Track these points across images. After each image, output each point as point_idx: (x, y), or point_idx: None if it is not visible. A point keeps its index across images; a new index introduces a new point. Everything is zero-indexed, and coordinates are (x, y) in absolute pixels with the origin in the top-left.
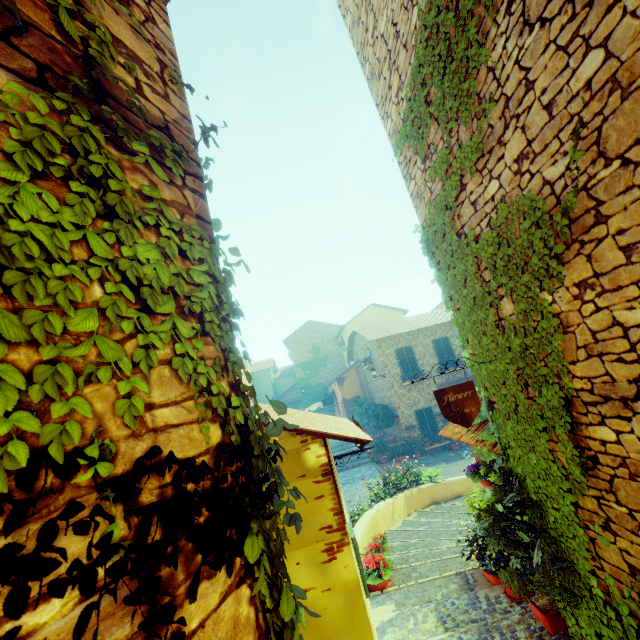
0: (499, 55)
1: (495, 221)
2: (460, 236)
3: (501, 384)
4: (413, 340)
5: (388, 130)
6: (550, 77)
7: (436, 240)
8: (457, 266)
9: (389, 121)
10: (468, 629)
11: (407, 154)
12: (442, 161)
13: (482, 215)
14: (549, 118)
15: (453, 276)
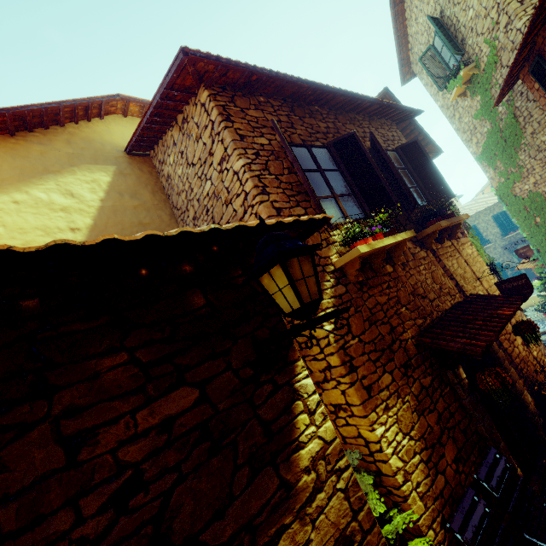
0: (523, 158)
1: (529, 196)
2: (515, 196)
3: (540, 243)
4: (475, 220)
5: (470, 151)
6: (539, 170)
7: (504, 196)
8: (515, 206)
9: (471, 149)
10: (540, 326)
11: (484, 164)
12: (504, 174)
13: (524, 193)
14: (541, 178)
15: (514, 209)
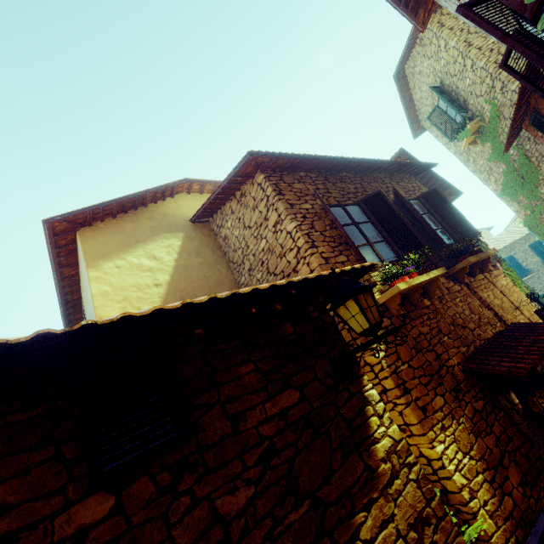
0: None
1: None
2: None
3: None
4: (511, 250)
5: (490, 189)
6: None
7: (533, 227)
8: None
9: (490, 187)
10: None
11: (506, 199)
12: (529, 207)
13: None
14: None
15: None
